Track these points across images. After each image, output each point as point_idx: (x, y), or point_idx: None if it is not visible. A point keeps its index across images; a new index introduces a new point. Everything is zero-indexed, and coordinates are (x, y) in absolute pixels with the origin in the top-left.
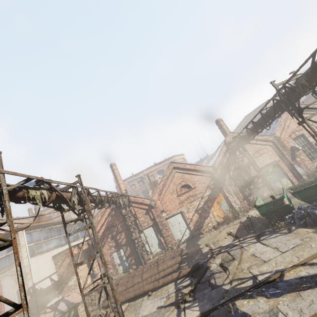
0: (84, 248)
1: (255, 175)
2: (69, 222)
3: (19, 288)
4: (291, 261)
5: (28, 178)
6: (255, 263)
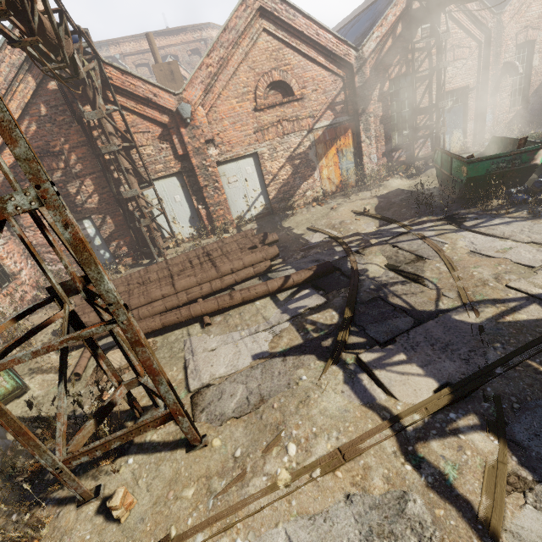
0: None
1: (424, 107)
2: None
3: None
4: None
5: None
6: (505, 270)
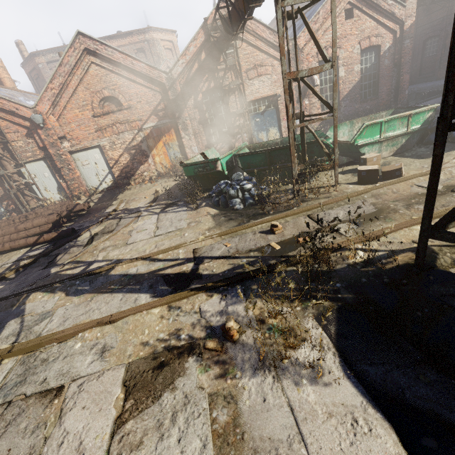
0: None
1: (235, 112)
2: None
3: None
4: (145, 250)
5: None
6: (117, 244)
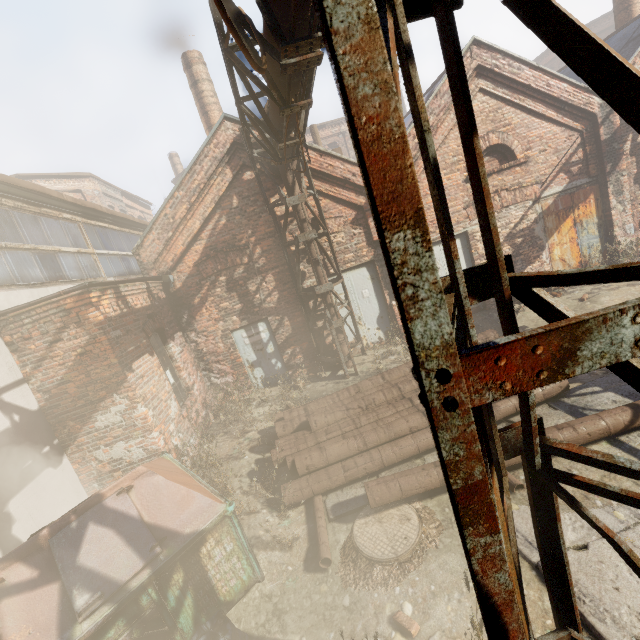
0: (138, 303)
1: None
2: None
3: None
4: None
5: None
6: None
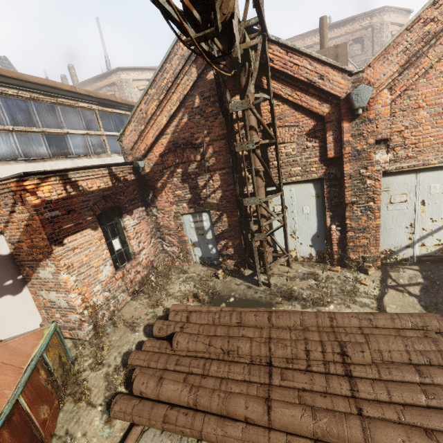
0: (95, 186)
1: None
2: None
3: None
4: None
5: None
6: None
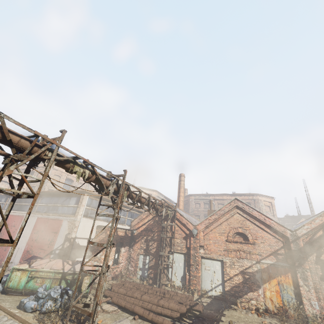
0: (120, 234)
1: None
2: (102, 205)
3: (19, 229)
4: None
5: (77, 156)
6: None
